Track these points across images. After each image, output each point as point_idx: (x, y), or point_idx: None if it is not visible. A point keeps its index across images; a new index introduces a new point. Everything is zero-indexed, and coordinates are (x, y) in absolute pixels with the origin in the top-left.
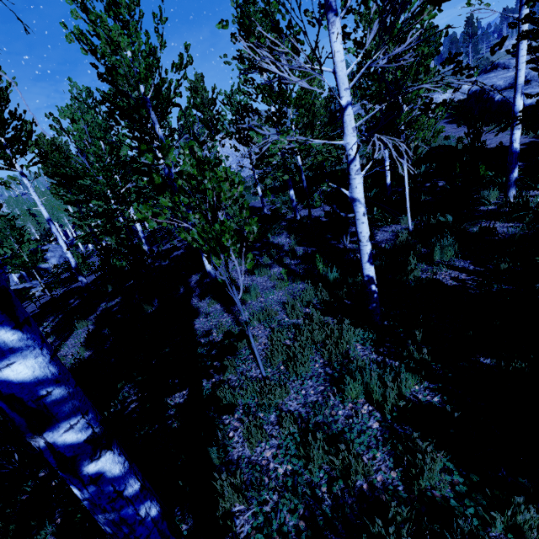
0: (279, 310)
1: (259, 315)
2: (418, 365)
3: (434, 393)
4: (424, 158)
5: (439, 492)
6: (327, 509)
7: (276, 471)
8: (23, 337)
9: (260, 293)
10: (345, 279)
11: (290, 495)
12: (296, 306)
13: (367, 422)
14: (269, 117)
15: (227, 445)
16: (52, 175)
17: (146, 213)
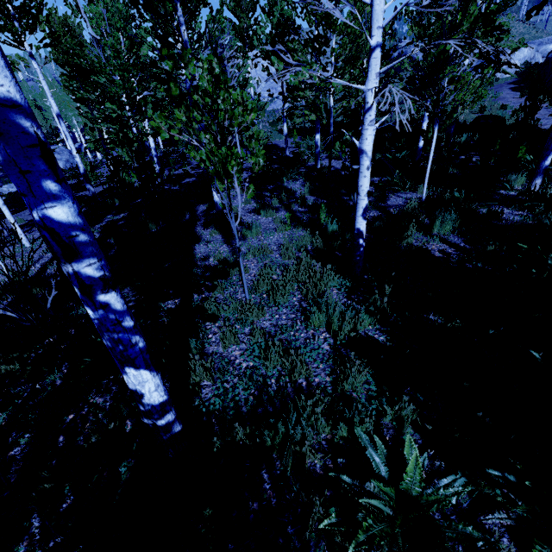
0: (274, 249)
1: (255, 250)
2: (377, 312)
3: (382, 334)
4: (470, 127)
5: (356, 393)
6: (271, 391)
7: (240, 365)
8: (62, 190)
9: (261, 232)
10: (344, 233)
11: (247, 380)
12: (290, 248)
13: (321, 344)
14: (309, 41)
15: (206, 343)
16: (63, 64)
17: (159, 123)
